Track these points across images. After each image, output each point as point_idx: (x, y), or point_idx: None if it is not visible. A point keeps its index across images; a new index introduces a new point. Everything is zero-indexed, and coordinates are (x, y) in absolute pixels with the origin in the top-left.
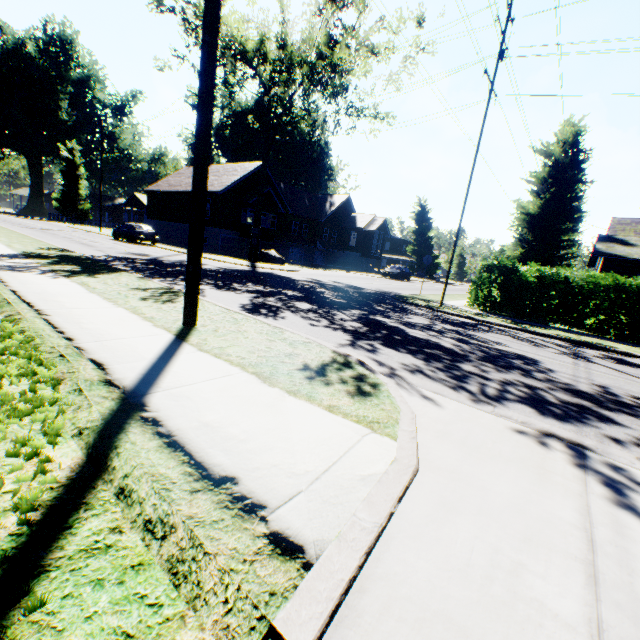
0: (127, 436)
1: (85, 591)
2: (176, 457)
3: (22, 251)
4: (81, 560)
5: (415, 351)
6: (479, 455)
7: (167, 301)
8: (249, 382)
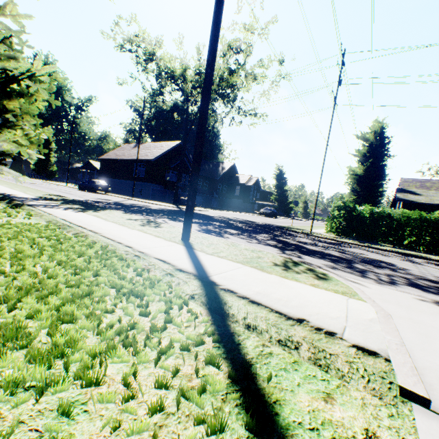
0: (225, 297)
1: (282, 373)
2: (263, 308)
3: (37, 196)
4: (263, 359)
5: (322, 257)
6: (414, 311)
7: (156, 226)
8: (255, 271)
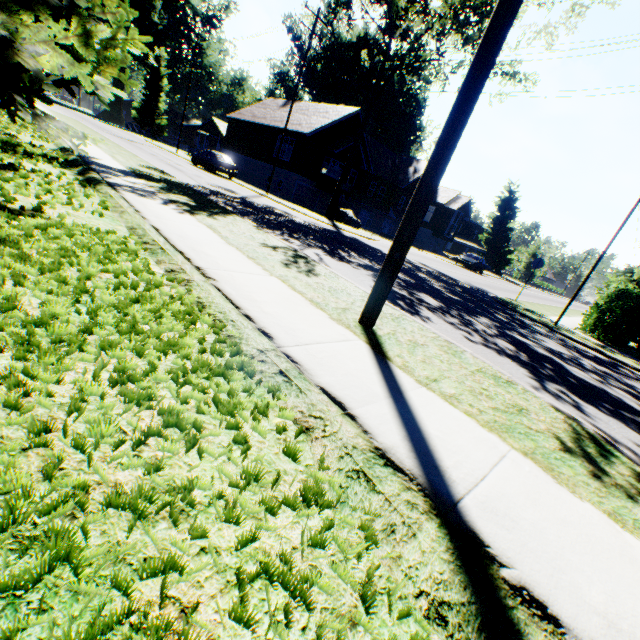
0: None
1: None
2: None
3: (128, 166)
4: None
5: (617, 414)
6: None
7: (309, 273)
8: (541, 480)
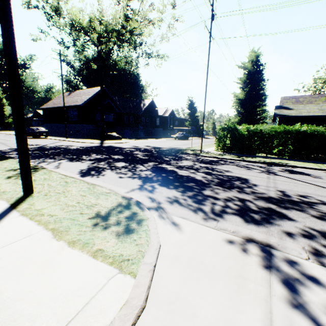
0: None
1: None
2: None
3: None
4: None
5: (178, 186)
6: (198, 274)
7: None
8: (42, 239)
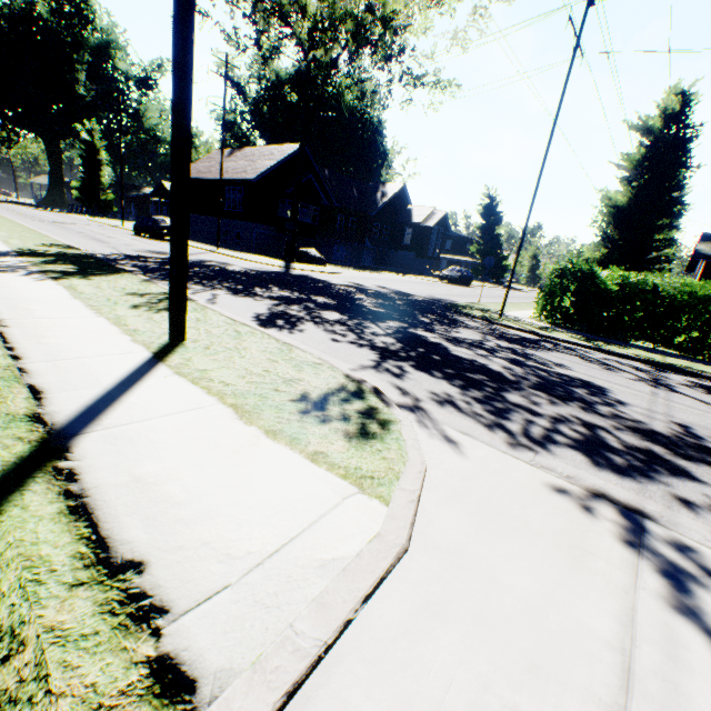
0: (21, 497)
1: None
2: (74, 529)
3: (17, 248)
4: None
5: (453, 375)
6: (498, 527)
7: (163, 309)
8: (221, 418)
